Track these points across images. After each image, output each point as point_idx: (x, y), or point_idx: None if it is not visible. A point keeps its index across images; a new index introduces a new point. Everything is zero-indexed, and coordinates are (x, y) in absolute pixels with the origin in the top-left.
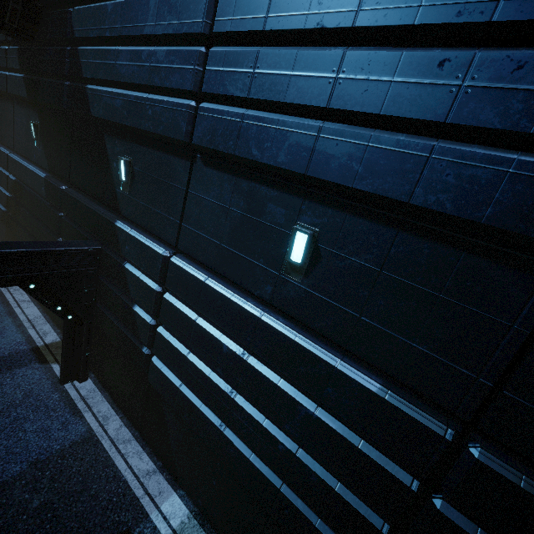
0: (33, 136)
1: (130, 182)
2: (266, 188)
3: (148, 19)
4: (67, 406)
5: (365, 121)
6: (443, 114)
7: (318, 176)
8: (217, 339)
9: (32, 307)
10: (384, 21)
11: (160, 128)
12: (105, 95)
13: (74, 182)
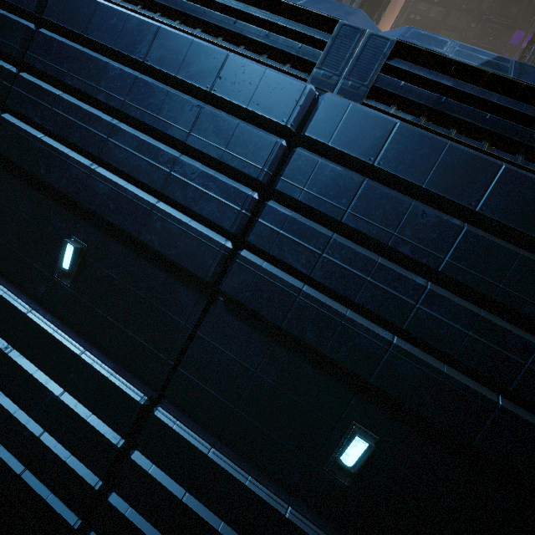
0: None
1: None
2: (53, 203)
3: None
4: None
5: (123, 175)
6: (160, 186)
7: (86, 204)
8: None
9: None
10: (137, 115)
11: None
12: None
13: None
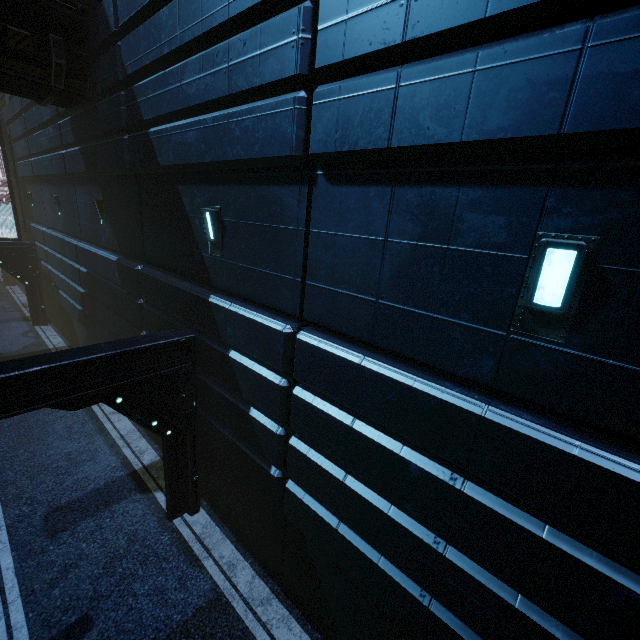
0: (99, 215)
1: (220, 240)
2: (457, 190)
3: (217, 2)
4: (180, 552)
5: None
6: None
7: (595, 127)
8: (396, 454)
9: (123, 419)
10: None
11: (255, 149)
12: (173, 132)
13: (150, 258)
